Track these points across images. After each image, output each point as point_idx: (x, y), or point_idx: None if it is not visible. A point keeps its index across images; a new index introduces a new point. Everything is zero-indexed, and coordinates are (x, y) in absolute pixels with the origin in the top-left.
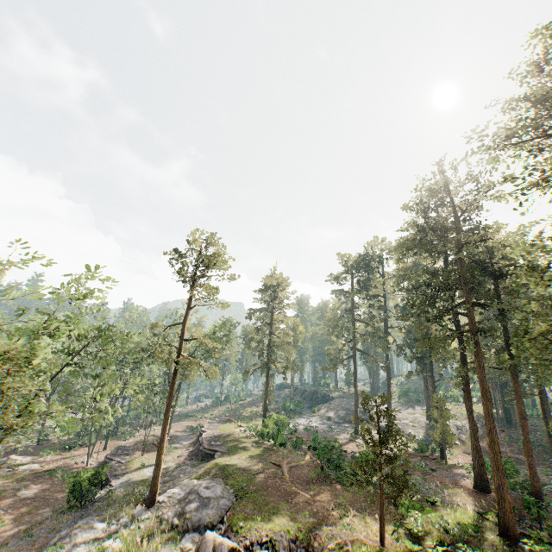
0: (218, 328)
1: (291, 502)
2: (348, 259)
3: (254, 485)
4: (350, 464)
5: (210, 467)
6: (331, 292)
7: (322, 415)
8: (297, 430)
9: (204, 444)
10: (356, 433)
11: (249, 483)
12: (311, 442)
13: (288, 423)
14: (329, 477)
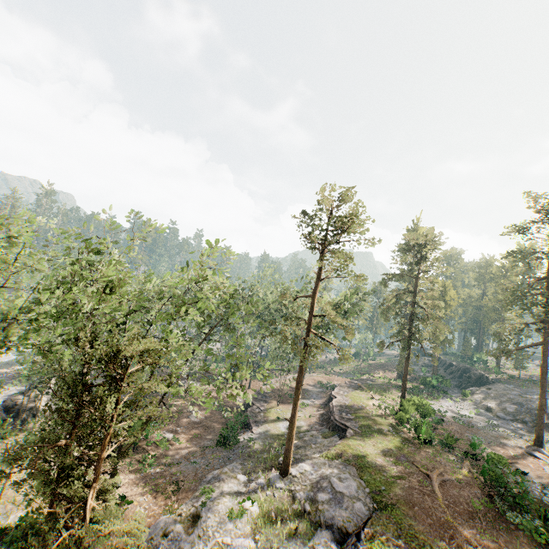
0: (350, 296)
1: (450, 543)
2: (546, 202)
3: (394, 493)
4: (542, 510)
5: (342, 449)
6: (511, 253)
7: (477, 401)
8: (444, 419)
9: (335, 415)
10: (537, 445)
11: (388, 488)
12: (466, 441)
13: (433, 410)
14: (503, 515)
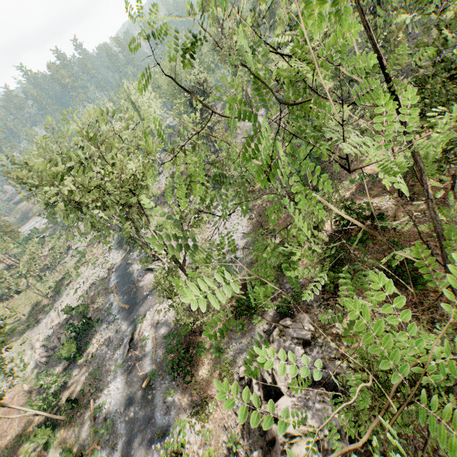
0: None
1: None
2: None
3: None
4: None
5: None
6: None
7: None
8: None
9: None
10: None
11: None
12: None
13: None
14: None
